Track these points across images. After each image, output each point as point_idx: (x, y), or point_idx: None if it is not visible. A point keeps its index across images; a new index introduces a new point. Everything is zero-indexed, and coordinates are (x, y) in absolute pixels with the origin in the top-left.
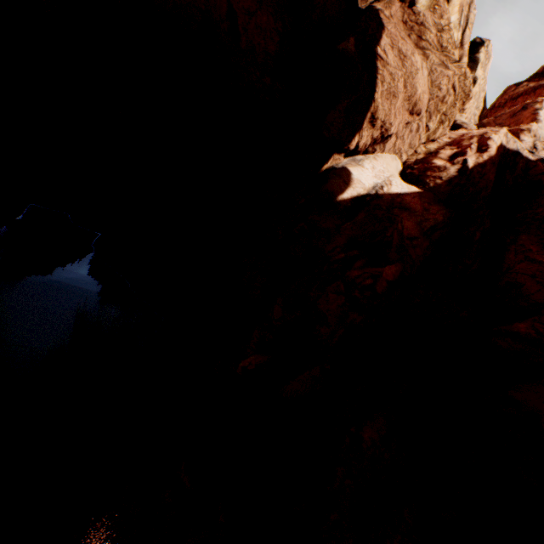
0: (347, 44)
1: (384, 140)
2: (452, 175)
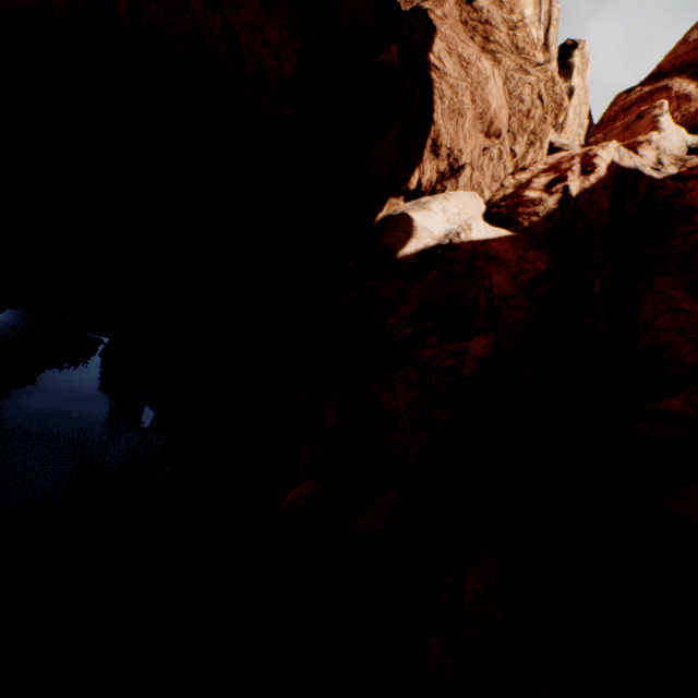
0: (388, 55)
1: (456, 174)
2: (552, 208)
